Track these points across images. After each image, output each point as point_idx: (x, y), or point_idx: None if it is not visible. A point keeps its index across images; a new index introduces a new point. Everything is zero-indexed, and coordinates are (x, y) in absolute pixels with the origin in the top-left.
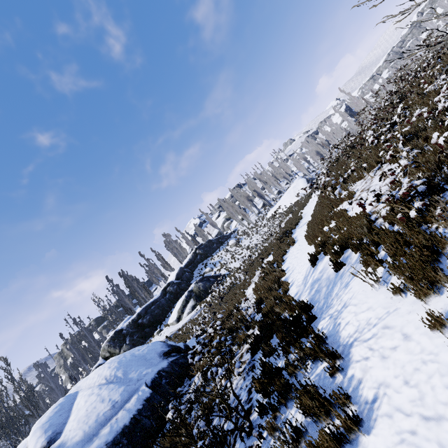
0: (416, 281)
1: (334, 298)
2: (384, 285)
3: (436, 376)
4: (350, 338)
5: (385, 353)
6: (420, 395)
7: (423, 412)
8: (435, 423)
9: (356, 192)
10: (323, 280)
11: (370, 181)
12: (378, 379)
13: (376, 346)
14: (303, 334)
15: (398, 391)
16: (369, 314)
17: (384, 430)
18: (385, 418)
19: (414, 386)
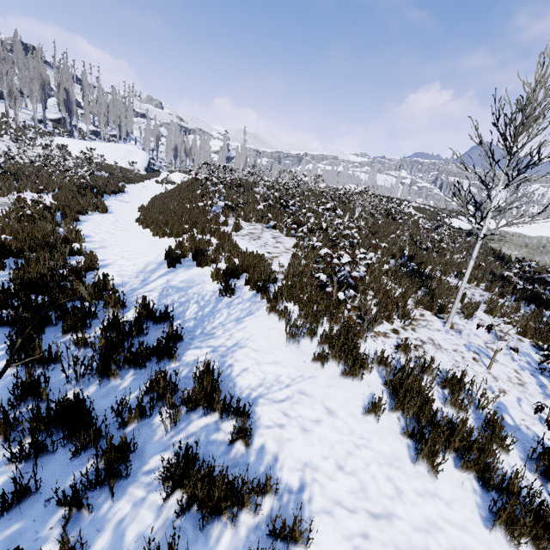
0: (339, 357)
1: (220, 328)
2: (294, 345)
3: (374, 464)
4: (253, 391)
5: (306, 425)
6: (361, 485)
7: (369, 508)
8: (387, 521)
9: (242, 229)
10: (192, 294)
11: (261, 232)
12: (302, 458)
13: (293, 413)
14: (158, 358)
15: (332, 478)
16: (278, 370)
17: (328, 536)
18: (324, 517)
19: (352, 473)
